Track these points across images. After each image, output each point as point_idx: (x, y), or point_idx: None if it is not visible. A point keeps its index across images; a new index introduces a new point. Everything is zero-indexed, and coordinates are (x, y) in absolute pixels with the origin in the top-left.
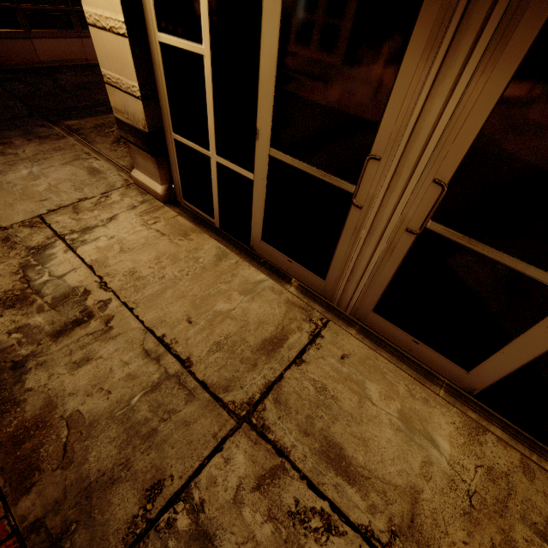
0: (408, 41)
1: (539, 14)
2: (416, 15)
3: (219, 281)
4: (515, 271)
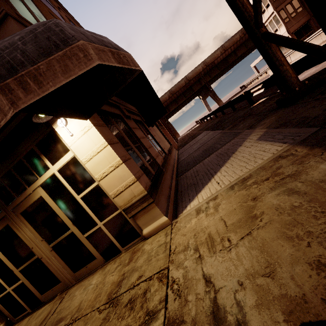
0: (16, 232)
1: (23, 219)
2: (13, 230)
3: (27, 325)
4: (65, 237)
